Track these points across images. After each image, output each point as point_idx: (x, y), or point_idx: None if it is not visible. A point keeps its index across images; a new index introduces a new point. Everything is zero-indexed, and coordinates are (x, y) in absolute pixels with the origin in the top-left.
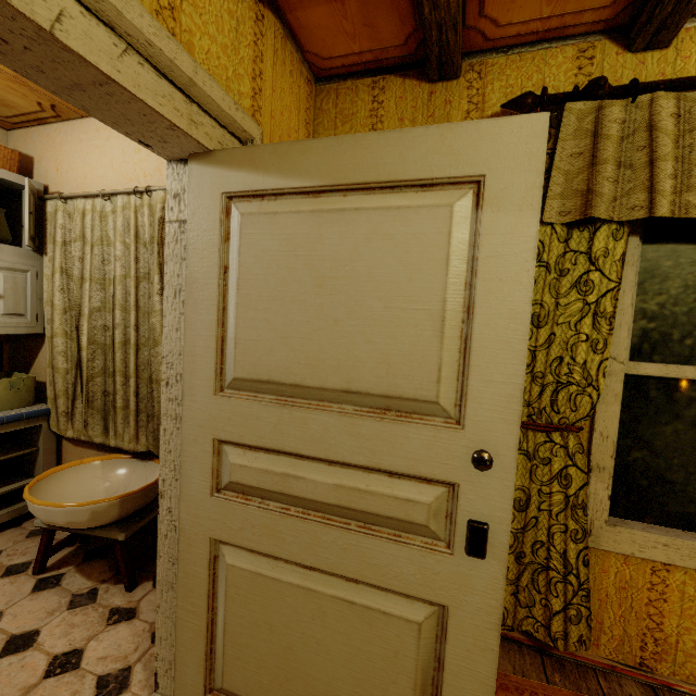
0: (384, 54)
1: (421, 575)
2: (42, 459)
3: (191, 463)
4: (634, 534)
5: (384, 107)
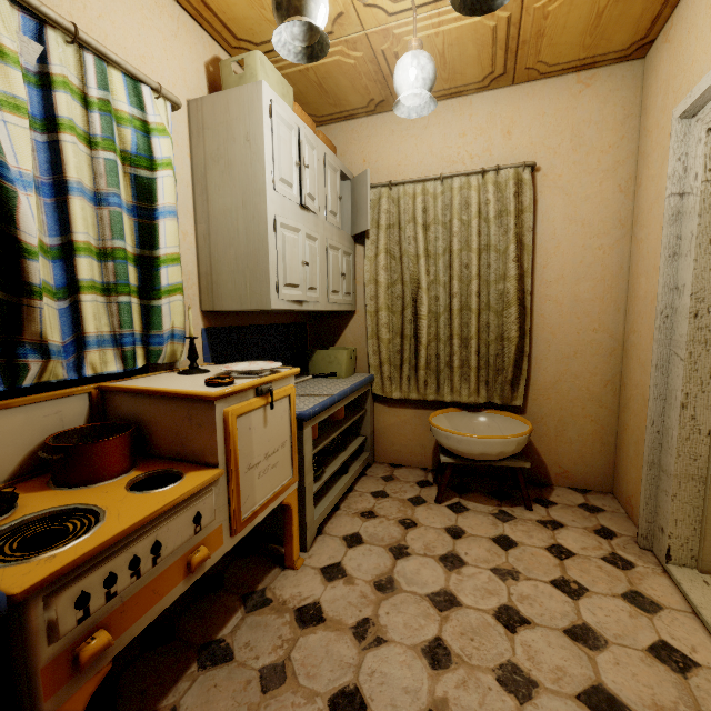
0: None
1: None
2: (369, 419)
3: None
4: None
5: None
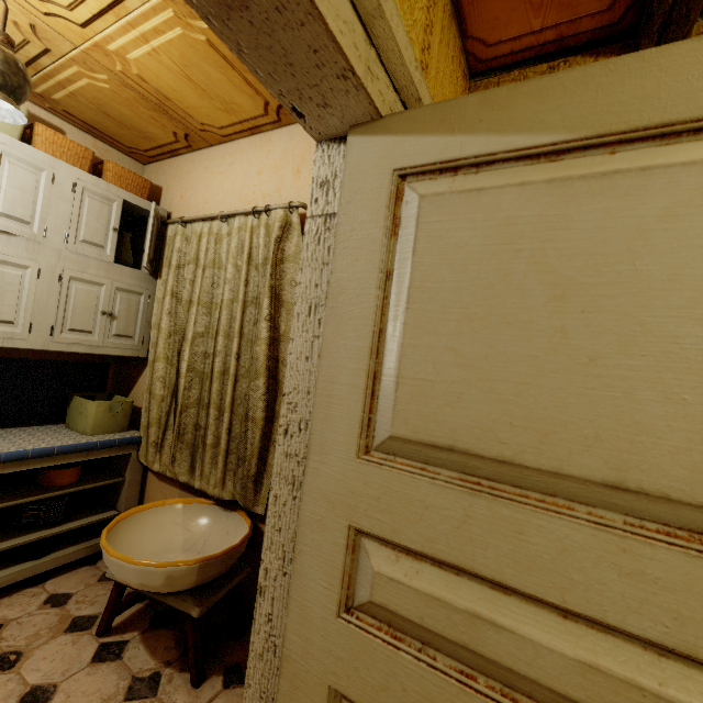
0: (572, 29)
1: None
2: (127, 491)
3: (311, 557)
4: None
5: None
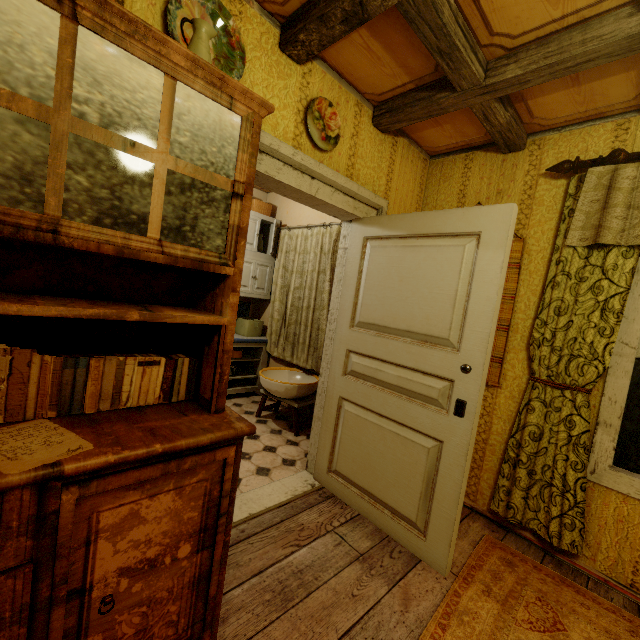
0: (472, 141)
1: (432, 424)
2: (261, 366)
3: (335, 360)
4: (633, 480)
5: (471, 171)
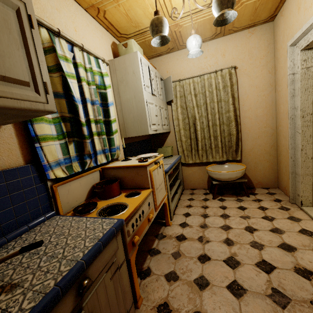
0: None
1: None
2: (181, 172)
3: None
4: None
5: None
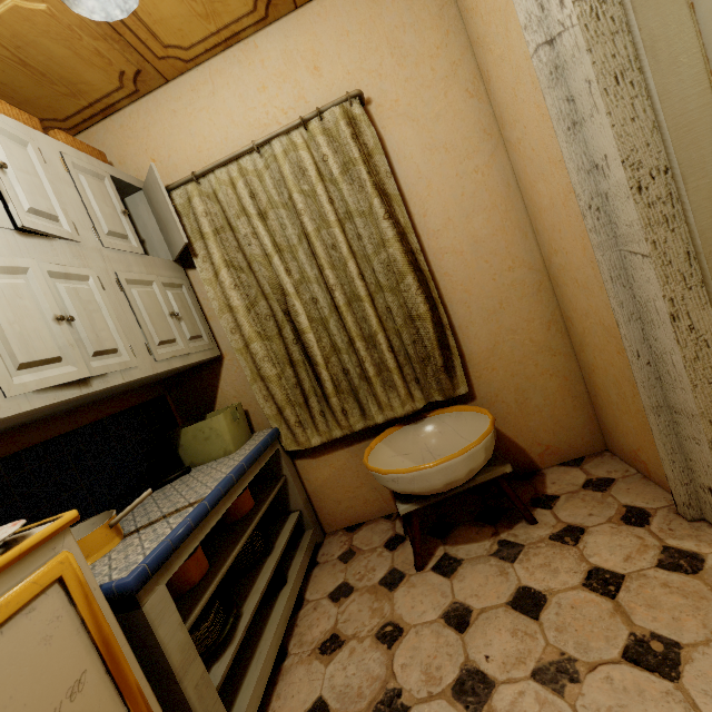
0: None
1: None
2: (295, 486)
3: None
4: None
5: None
